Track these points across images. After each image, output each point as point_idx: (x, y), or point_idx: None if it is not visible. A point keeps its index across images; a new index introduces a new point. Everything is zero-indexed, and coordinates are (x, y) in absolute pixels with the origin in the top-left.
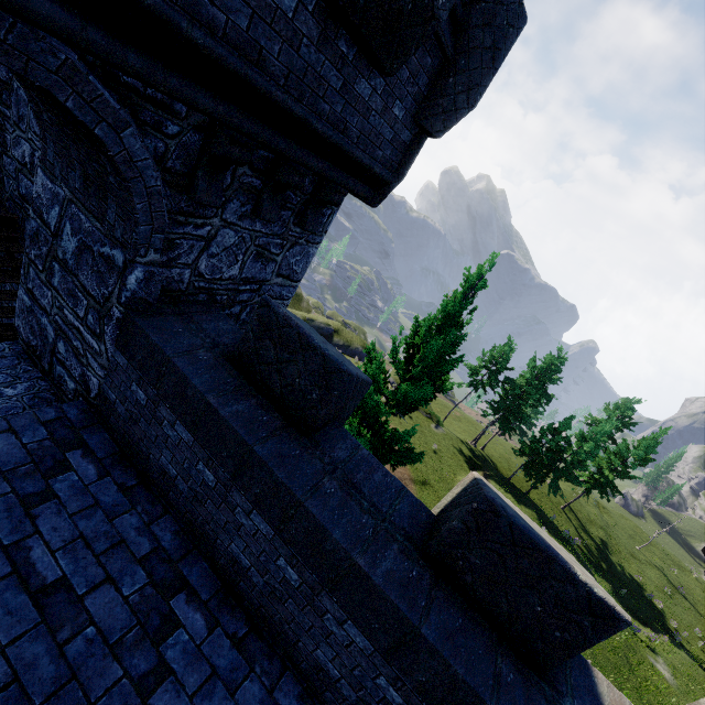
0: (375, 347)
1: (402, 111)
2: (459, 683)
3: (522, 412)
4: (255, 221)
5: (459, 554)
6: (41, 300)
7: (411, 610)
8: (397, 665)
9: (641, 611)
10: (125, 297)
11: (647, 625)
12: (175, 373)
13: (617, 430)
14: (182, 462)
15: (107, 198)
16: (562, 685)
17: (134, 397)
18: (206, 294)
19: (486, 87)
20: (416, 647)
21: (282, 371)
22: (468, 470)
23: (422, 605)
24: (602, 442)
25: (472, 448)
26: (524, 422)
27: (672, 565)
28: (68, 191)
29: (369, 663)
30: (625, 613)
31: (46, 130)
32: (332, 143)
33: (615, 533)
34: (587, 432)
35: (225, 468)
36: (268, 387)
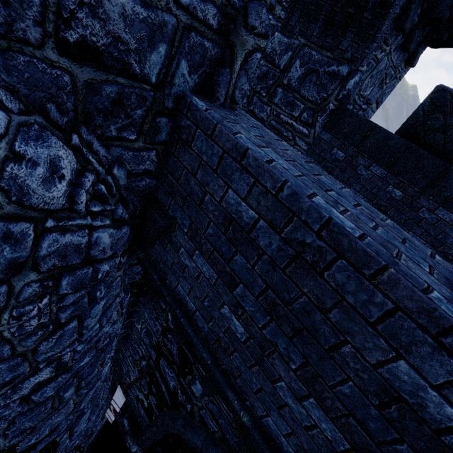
0: None
1: None
2: None
3: None
4: (396, 54)
5: None
6: (259, 114)
7: None
8: None
9: None
10: (341, 95)
11: None
12: (380, 134)
13: None
14: (371, 189)
15: (345, 33)
16: None
17: (333, 156)
18: (352, 106)
19: None
20: None
21: (448, 132)
22: None
23: None
24: None
25: None
26: None
27: None
28: (304, 39)
29: None
30: None
31: (299, 3)
32: None
33: None
34: None
35: (416, 185)
36: (430, 145)
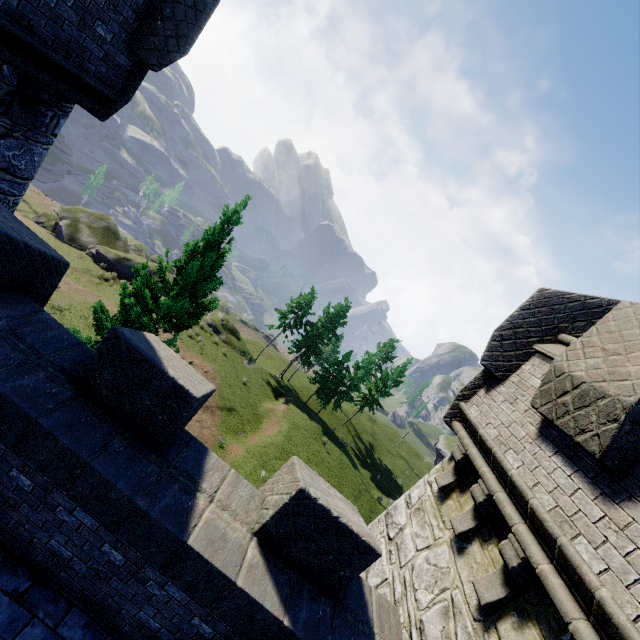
0: (146, 268)
1: (110, 34)
2: (66, 451)
3: (319, 349)
4: None
5: (97, 375)
6: None
7: (33, 408)
8: (23, 455)
9: (388, 488)
10: None
11: (390, 496)
12: None
13: (384, 362)
14: None
15: None
16: (171, 456)
17: None
18: None
19: (194, 40)
20: (36, 434)
21: None
22: (273, 398)
23: (49, 407)
24: (370, 369)
25: (278, 380)
26: (319, 357)
27: (413, 456)
28: None
29: (3, 461)
30: (195, 393)
31: None
32: (13, 34)
33: (380, 438)
34: (361, 362)
35: None
36: None
